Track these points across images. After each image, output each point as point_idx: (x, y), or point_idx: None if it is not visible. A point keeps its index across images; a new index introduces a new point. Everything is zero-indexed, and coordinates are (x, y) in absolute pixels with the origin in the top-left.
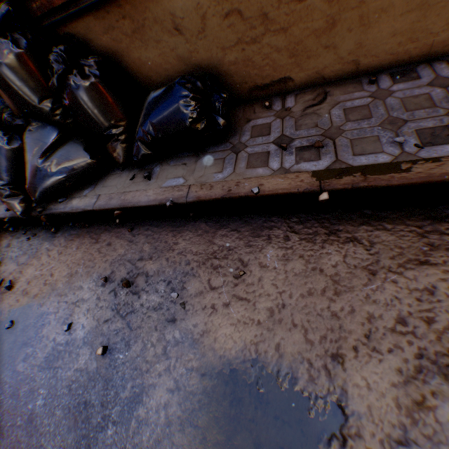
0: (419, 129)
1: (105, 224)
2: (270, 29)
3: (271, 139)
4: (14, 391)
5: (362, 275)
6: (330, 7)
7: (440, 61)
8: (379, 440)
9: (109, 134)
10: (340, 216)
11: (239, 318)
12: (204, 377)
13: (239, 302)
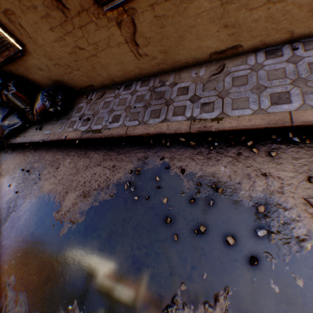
0: (115, 115)
1: (29, 148)
2: (73, 69)
3: (80, 114)
4: None
5: (84, 169)
6: (88, 63)
7: (141, 80)
8: (65, 211)
9: (25, 111)
10: (90, 148)
11: (52, 182)
12: (38, 199)
13: (54, 177)
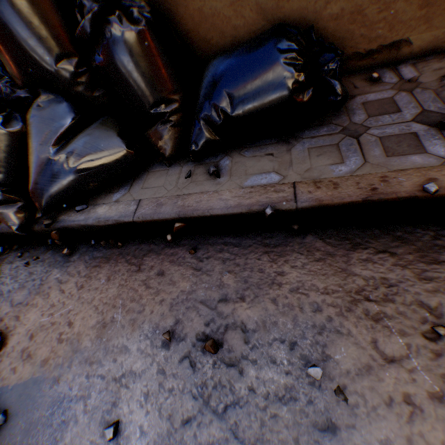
0: None
1: (147, 241)
2: None
3: (406, 116)
4: None
5: None
6: None
7: None
8: None
9: (157, 112)
10: None
11: None
12: None
13: None
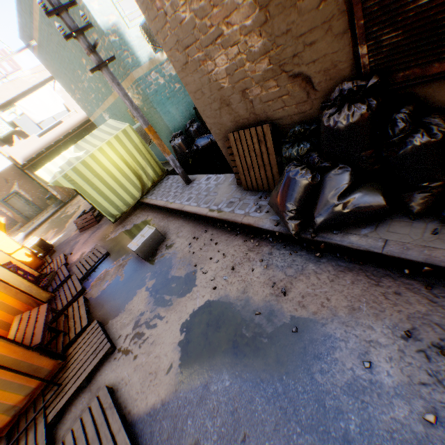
0: None
1: (383, 268)
2: None
3: None
4: (317, 397)
5: None
6: None
7: None
8: None
9: (421, 186)
10: None
11: None
12: None
13: None
